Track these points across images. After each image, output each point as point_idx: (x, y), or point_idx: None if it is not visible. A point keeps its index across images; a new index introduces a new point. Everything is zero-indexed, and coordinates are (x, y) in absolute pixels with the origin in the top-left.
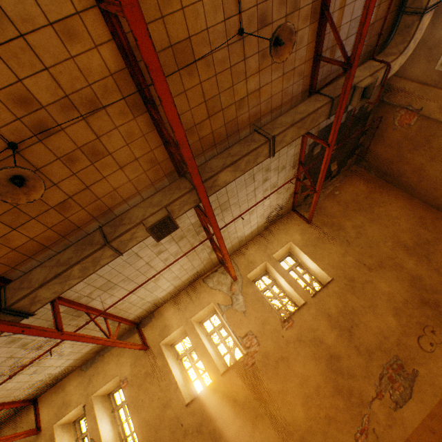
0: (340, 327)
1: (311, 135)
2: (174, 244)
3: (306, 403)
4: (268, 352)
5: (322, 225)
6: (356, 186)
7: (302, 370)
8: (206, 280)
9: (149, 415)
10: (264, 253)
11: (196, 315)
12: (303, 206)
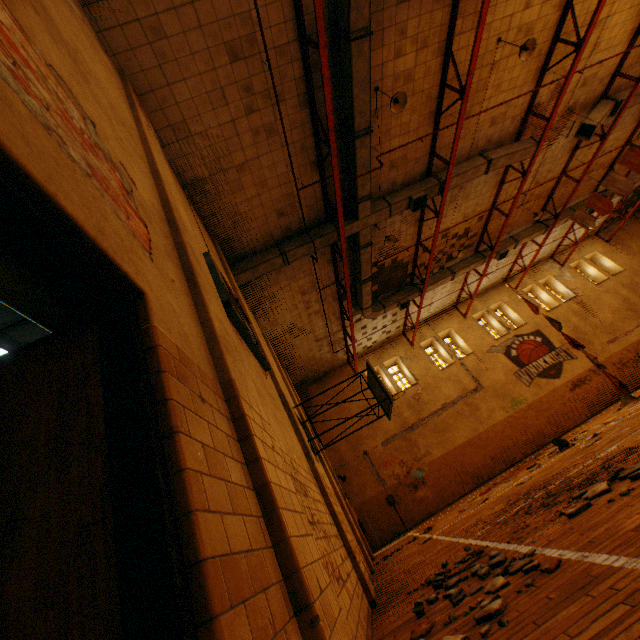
0: (629, 289)
1: (637, 186)
2: (558, 230)
3: (612, 313)
4: (588, 296)
5: (615, 244)
6: (638, 226)
7: (609, 303)
8: (542, 265)
9: (526, 314)
10: (578, 255)
11: (540, 280)
12: (602, 233)
